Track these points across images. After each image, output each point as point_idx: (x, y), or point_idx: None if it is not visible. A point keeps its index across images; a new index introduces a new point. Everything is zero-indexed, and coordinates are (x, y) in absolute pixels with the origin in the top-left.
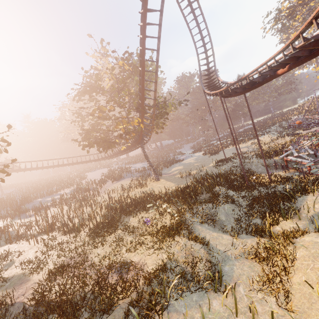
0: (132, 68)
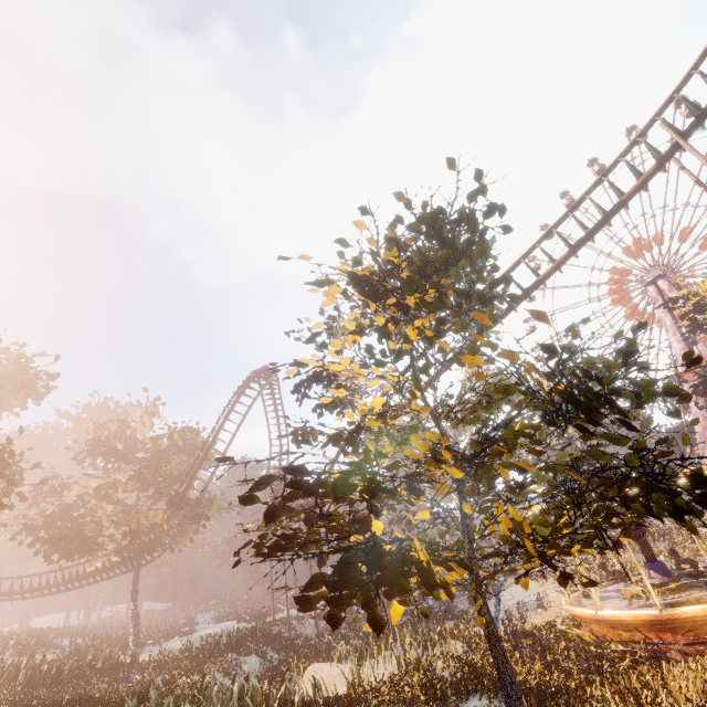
0: (185, 443)
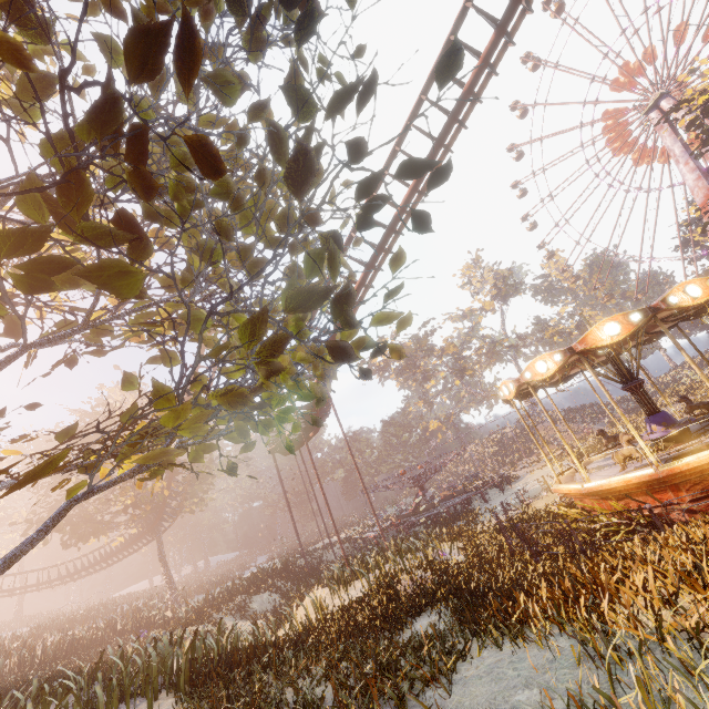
0: None
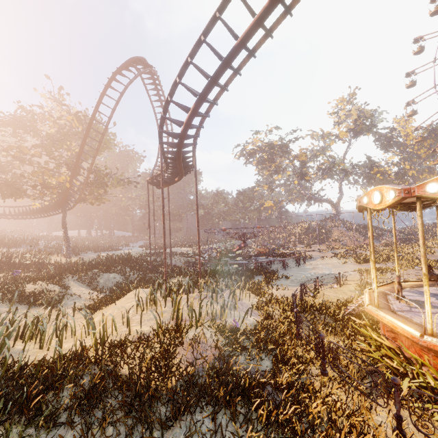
0: (84, 128)
